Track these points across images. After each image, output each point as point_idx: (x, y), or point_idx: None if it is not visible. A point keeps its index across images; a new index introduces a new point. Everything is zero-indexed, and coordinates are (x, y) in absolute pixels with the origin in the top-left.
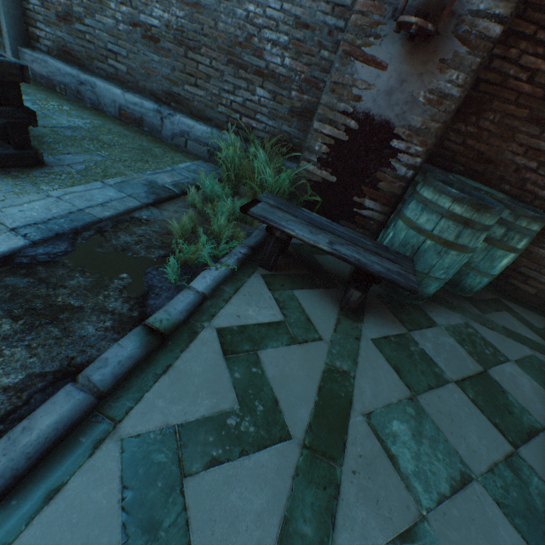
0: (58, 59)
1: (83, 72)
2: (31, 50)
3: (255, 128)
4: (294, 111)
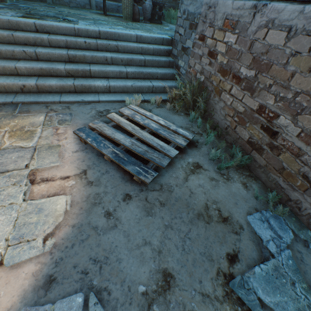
0: (107, 1)
1: (118, 3)
2: (99, 0)
3: (165, 7)
4: (173, 0)
